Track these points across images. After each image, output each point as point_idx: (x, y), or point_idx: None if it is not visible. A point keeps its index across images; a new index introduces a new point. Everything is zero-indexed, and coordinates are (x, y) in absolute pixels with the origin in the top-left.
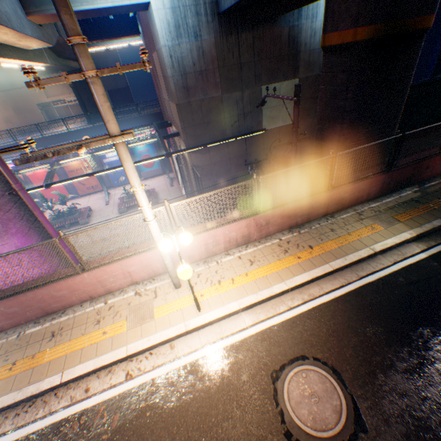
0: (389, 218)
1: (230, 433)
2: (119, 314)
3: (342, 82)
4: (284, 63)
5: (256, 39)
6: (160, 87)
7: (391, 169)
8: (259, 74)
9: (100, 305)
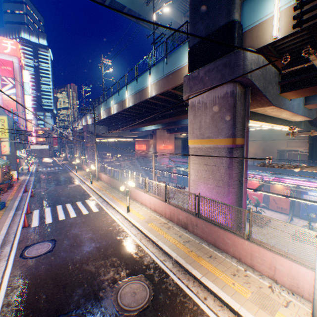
0: None
1: None
2: (248, 284)
3: None
4: None
5: None
6: None
7: None
8: None
9: (240, 267)
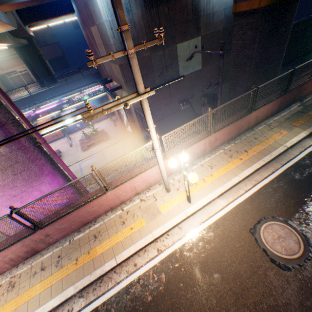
0: (288, 125)
1: (239, 268)
2: (136, 215)
3: (250, 37)
4: (190, 26)
5: (170, 9)
6: (98, 53)
7: (285, 93)
8: (174, 35)
9: (119, 212)
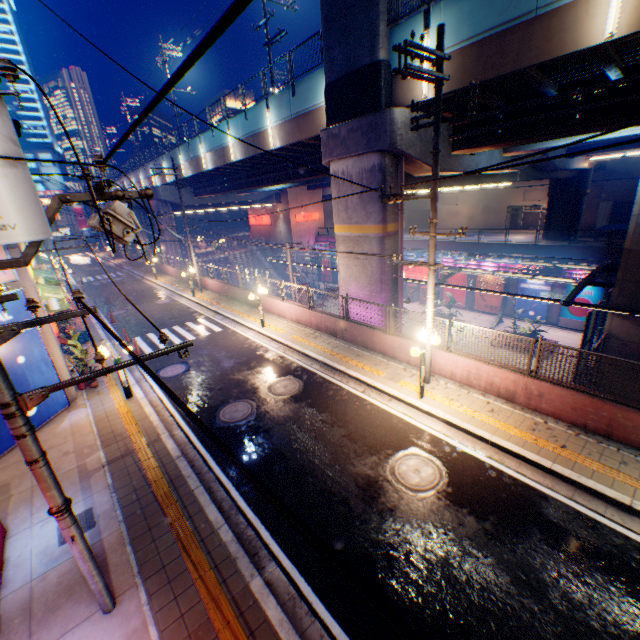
0: None
1: (369, 438)
2: (386, 369)
3: None
4: None
5: None
6: None
7: None
8: None
9: (384, 360)
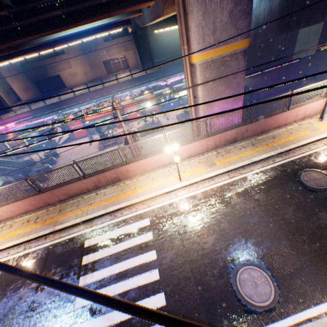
0: None
1: None
2: (298, 130)
3: None
4: (317, 12)
5: None
6: None
7: None
8: (299, 21)
9: (284, 129)
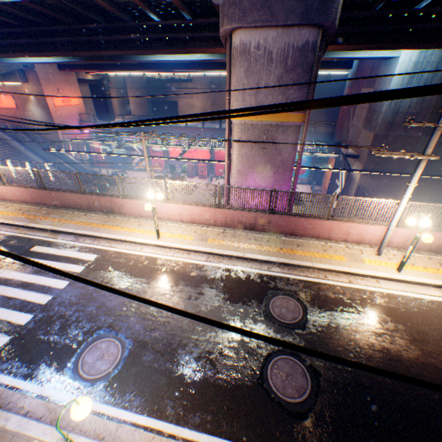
0: None
1: (426, 331)
2: (337, 252)
3: None
4: None
5: None
6: (351, 114)
7: None
8: None
9: (322, 243)
